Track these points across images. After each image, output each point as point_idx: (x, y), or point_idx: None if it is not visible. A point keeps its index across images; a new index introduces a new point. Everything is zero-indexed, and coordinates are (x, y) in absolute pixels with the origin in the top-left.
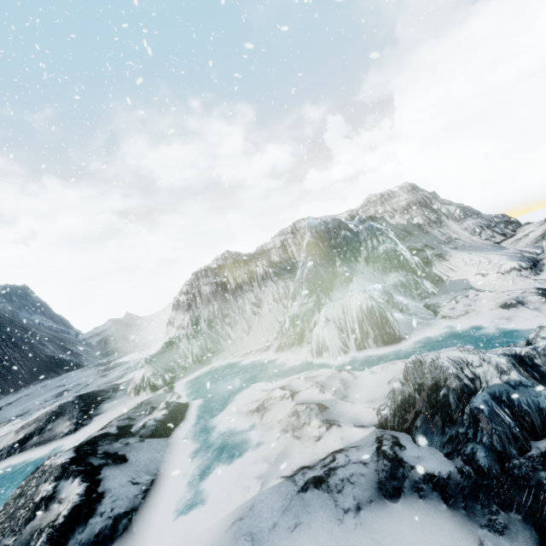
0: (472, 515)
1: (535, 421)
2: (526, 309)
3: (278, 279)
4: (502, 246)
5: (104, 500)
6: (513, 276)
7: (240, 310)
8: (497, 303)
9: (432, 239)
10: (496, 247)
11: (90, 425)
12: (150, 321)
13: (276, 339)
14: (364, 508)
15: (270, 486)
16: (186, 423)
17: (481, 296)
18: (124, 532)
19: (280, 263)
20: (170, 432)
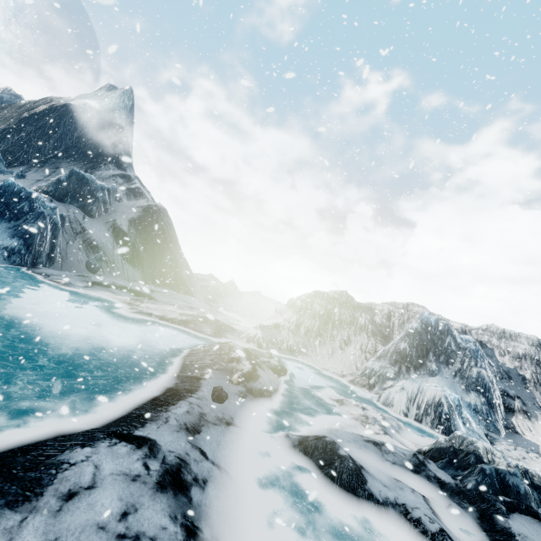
0: (452, 497)
1: (511, 489)
2: None
3: (372, 336)
4: None
5: (260, 378)
6: None
7: (331, 338)
8: None
9: (529, 396)
10: None
11: (221, 339)
12: (243, 296)
13: (351, 375)
14: (397, 465)
15: (346, 430)
16: (286, 378)
17: (540, 460)
18: (269, 397)
19: (379, 325)
20: (280, 375)
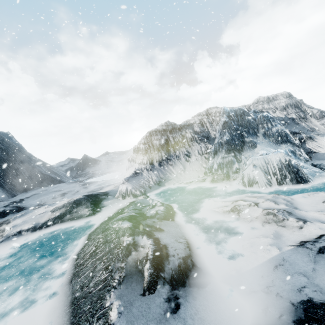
0: None
1: None
2: None
3: (200, 142)
4: None
5: (169, 249)
6: None
7: (177, 158)
8: None
9: (301, 128)
10: None
11: (102, 212)
12: (98, 161)
13: (208, 175)
14: None
15: (287, 250)
16: (177, 215)
17: None
18: (194, 266)
19: (200, 132)
20: (173, 218)
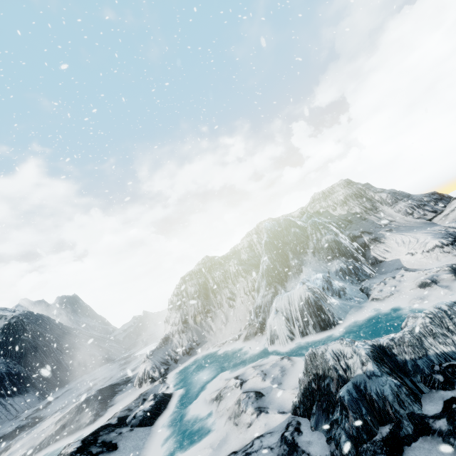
0: None
1: (380, 408)
2: (438, 287)
3: (247, 274)
4: (433, 223)
5: None
6: (436, 253)
7: (218, 305)
8: (417, 282)
9: (369, 224)
10: (427, 224)
11: (105, 415)
12: (161, 316)
13: (245, 328)
14: None
15: None
16: (167, 412)
17: (406, 276)
18: None
19: (248, 260)
20: (153, 421)
